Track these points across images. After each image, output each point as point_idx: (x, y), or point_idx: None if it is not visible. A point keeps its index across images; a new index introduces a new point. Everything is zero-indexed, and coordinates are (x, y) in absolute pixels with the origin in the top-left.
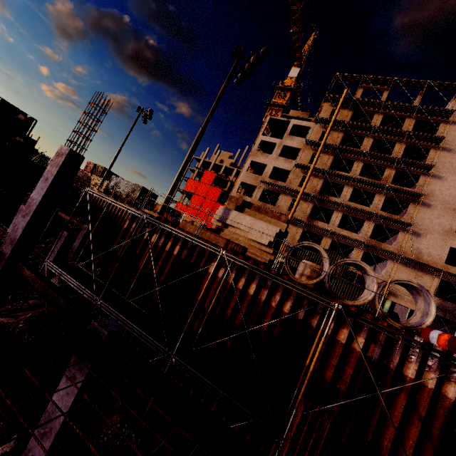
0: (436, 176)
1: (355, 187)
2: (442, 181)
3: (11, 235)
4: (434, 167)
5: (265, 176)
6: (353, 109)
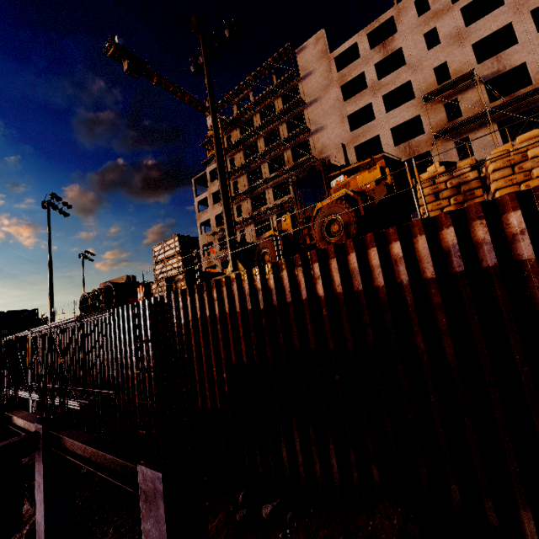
0: (319, 129)
1: (272, 186)
2: (325, 129)
3: None
4: (314, 123)
5: (213, 228)
6: (238, 126)
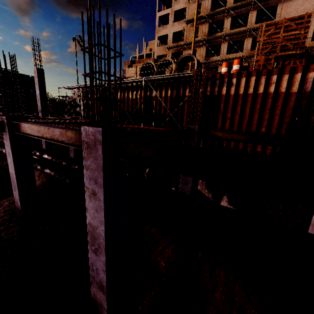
0: None
1: (232, 15)
2: None
3: (39, 109)
4: None
5: (169, 43)
6: None
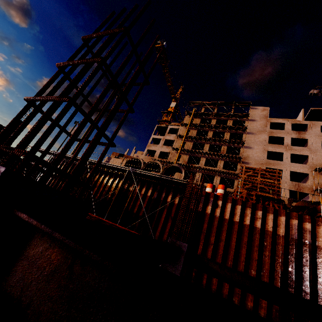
0: (248, 147)
1: (206, 157)
2: (252, 149)
3: None
4: (246, 142)
5: (155, 157)
6: (201, 118)
